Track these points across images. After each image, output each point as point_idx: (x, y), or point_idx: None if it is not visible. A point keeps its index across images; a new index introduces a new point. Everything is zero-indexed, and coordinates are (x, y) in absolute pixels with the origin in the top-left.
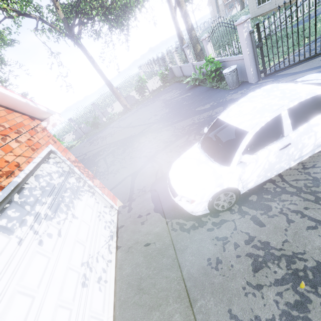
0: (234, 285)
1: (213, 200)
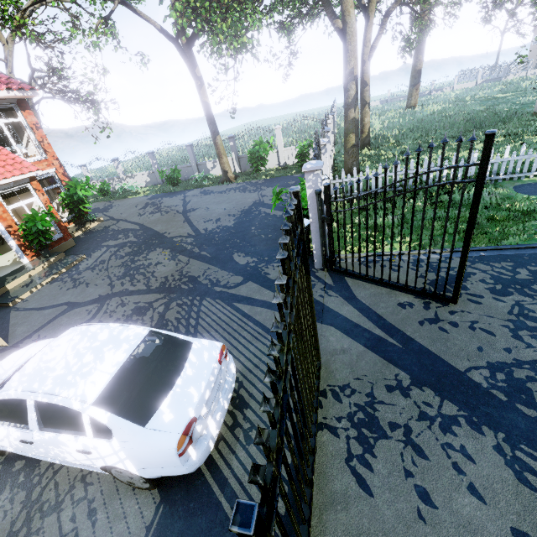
0: None
1: None
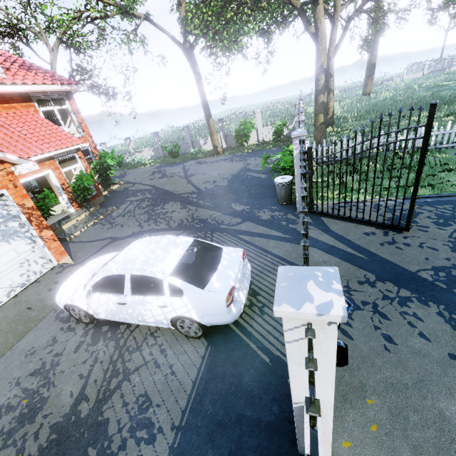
0: (15, 373)
1: (68, 308)
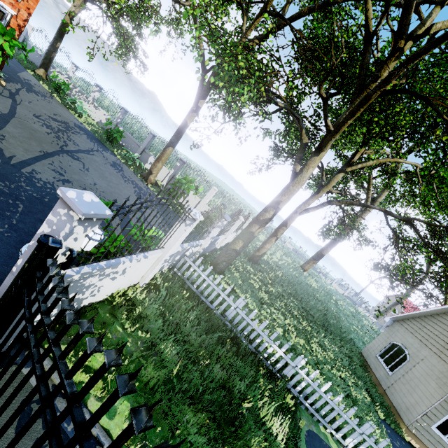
0: None
1: None
